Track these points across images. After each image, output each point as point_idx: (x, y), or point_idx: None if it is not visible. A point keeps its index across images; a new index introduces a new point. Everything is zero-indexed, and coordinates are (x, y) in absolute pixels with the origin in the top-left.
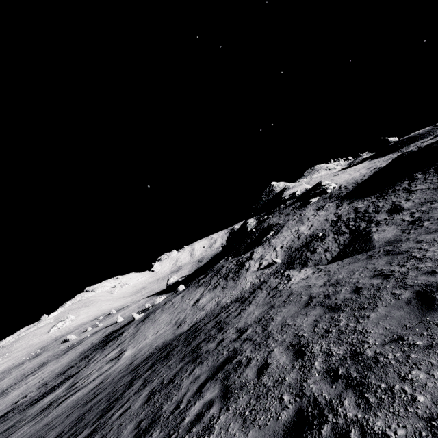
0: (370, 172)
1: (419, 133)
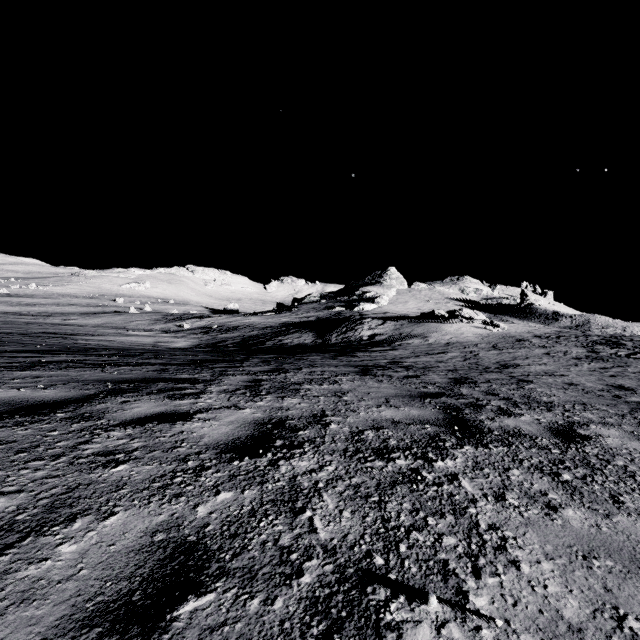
0: None
1: (537, 310)
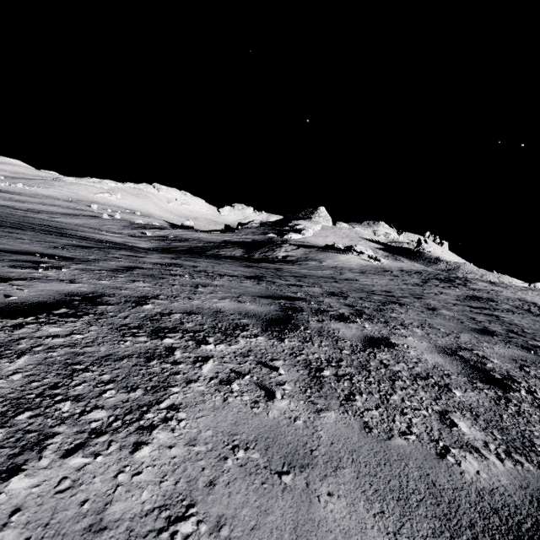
0: None
1: (425, 255)
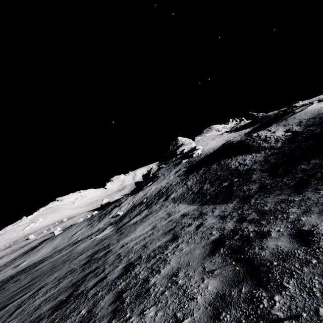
0: (218, 146)
1: (270, 115)
